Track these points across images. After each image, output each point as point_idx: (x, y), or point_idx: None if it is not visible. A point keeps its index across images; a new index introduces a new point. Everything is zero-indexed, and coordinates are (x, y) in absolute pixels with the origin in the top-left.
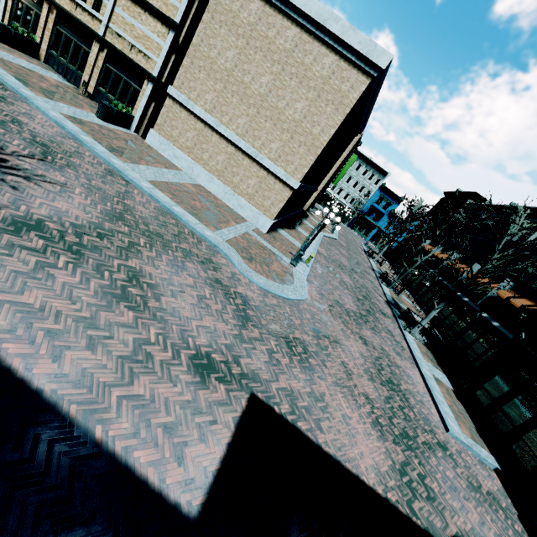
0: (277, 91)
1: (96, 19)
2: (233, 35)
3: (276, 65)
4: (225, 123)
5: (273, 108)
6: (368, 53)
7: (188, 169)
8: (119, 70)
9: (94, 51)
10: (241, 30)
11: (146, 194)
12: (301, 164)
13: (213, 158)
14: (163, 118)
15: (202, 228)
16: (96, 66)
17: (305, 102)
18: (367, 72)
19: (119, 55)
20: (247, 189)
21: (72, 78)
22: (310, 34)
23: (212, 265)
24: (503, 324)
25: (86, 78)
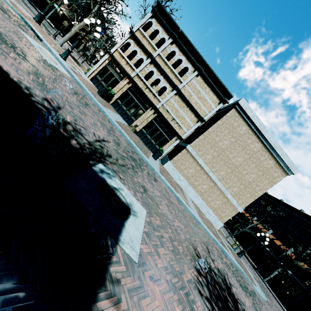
0: (244, 166)
1: (156, 98)
2: (230, 135)
3: (247, 155)
4: (212, 171)
5: (239, 172)
6: (290, 166)
7: (184, 187)
8: (159, 126)
9: (149, 113)
10: (234, 134)
11: (211, 238)
12: (246, 201)
13: (200, 185)
14: (178, 158)
15: (231, 257)
16: (146, 119)
17: (256, 175)
18: (286, 172)
19: (163, 120)
20: (214, 205)
21: (126, 118)
22: (266, 148)
23: (257, 297)
24: (293, 272)
25: (138, 123)
